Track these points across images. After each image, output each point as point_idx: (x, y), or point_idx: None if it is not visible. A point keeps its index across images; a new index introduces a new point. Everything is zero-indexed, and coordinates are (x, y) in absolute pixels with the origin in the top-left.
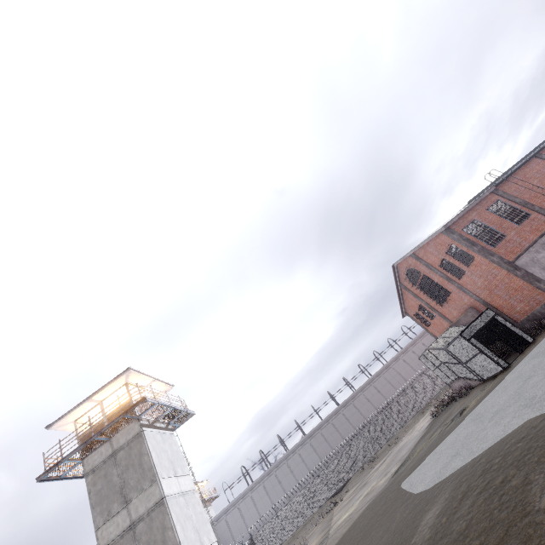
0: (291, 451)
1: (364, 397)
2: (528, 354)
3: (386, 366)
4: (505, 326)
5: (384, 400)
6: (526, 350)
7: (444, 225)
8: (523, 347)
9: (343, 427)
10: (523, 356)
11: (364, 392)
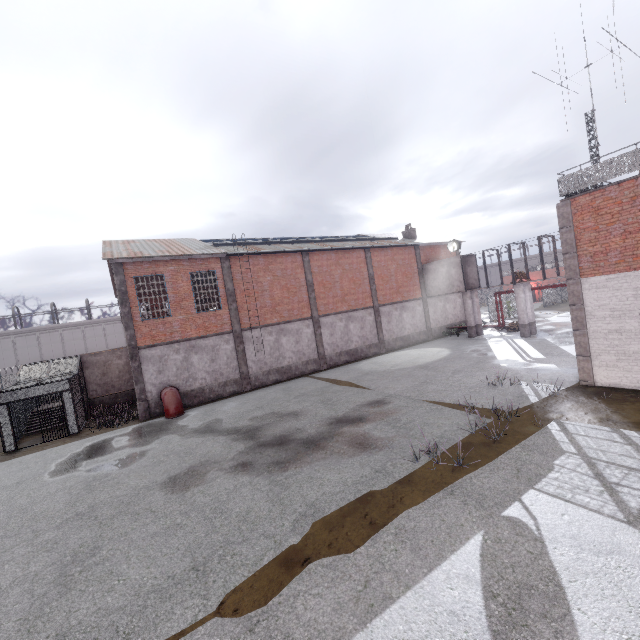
0: None
1: (60, 335)
2: (11, 460)
3: (116, 319)
4: (63, 407)
5: (83, 350)
6: (52, 442)
7: (109, 258)
8: (89, 425)
9: (1, 354)
10: (25, 452)
11: (65, 330)
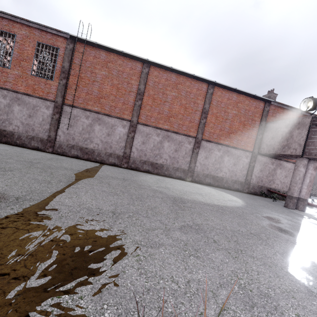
0: None
1: None
2: None
3: None
4: None
5: None
6: None
7: None
8: None
9: None
10: None
11: None
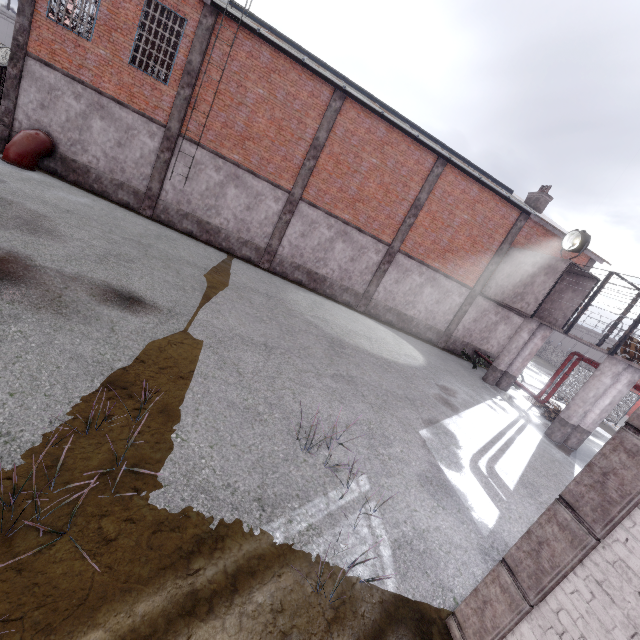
0: (13, 17)
1: None
2: None
3: None
4: None
5: None
6: None
7: None
8: None
9: None
10: None
11: None
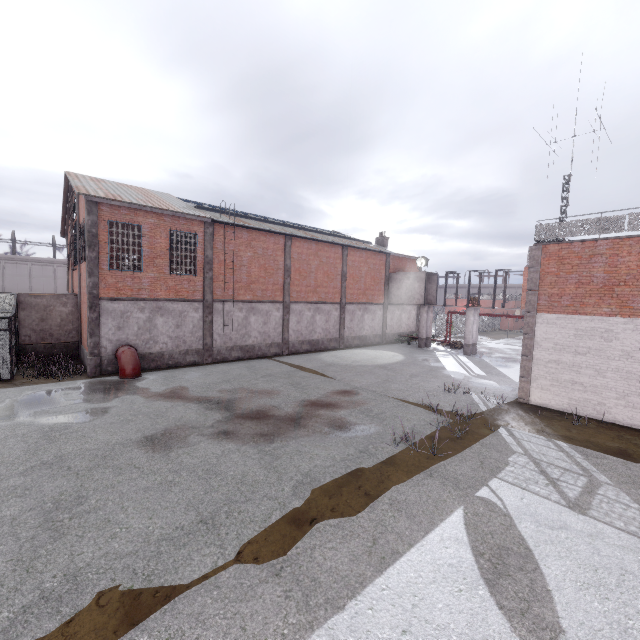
0: None
1: None
2: None
3: (47, 261)
4: None
5: None
6: None
7: (85, 194)
8: (21, 373)
9: None
10: None
11: None
